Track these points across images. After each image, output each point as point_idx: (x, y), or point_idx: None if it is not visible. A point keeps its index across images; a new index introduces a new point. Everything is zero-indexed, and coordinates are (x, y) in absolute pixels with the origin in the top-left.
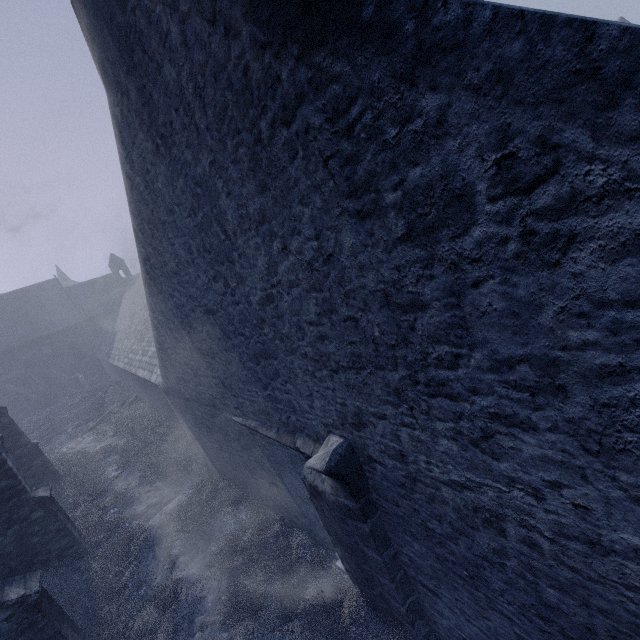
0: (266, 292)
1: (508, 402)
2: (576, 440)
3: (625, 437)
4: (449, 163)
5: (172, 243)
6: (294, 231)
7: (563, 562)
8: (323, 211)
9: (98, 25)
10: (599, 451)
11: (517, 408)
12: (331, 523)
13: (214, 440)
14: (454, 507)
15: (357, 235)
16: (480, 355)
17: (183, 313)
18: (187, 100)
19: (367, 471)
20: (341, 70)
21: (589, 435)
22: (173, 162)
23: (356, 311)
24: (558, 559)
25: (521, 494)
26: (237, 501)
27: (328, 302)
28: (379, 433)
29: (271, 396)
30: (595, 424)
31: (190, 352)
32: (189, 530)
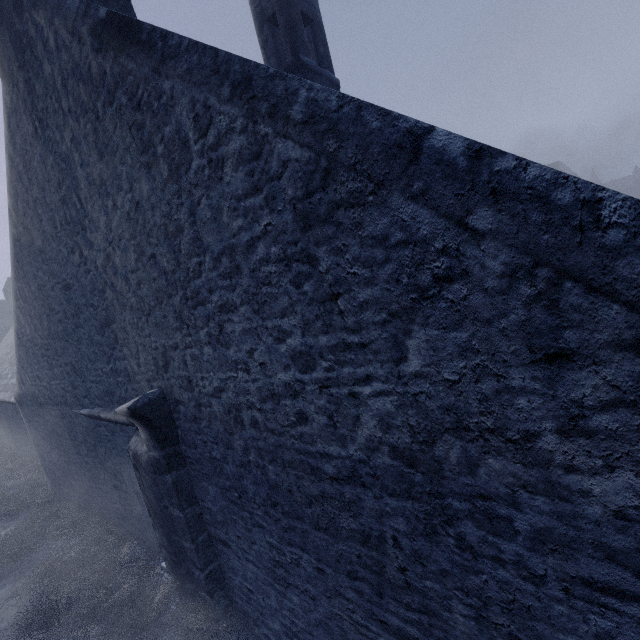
0: (106, 252)
1: (224, 291)
2: (250, 306)
3: (263, 291)
4: (179, 122)
5: (41, 219)
6: (119, 188)
7: (268, 428)
8: (132, 167)
9: (1, 29)
10: (259, 309)
11: (228, 294)
12: (148, 495)
13: (63, 451)
14: (220, 418)
15: (149, 182)
16: (208, 258)
17: (44, 294)
18: (58, 89)
19: (176, 419)
20: (132, 67)
21: (253, 298)
22: (47, 142)
23: (154, 248)
24: (266, 427)
25: (242, 374)
26: (76, 524)
27: (140, 246)
28: (177, 366)
29: (113, 369)
30: (253, 288)
31: (47, 339)
32: (3, 561)
